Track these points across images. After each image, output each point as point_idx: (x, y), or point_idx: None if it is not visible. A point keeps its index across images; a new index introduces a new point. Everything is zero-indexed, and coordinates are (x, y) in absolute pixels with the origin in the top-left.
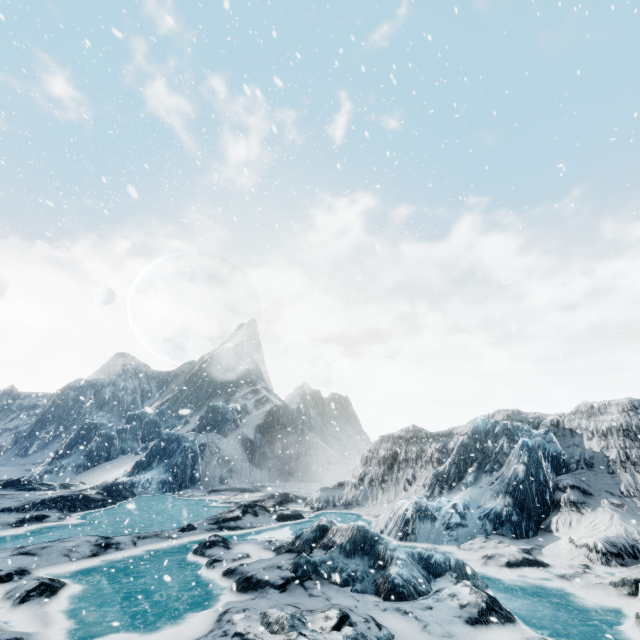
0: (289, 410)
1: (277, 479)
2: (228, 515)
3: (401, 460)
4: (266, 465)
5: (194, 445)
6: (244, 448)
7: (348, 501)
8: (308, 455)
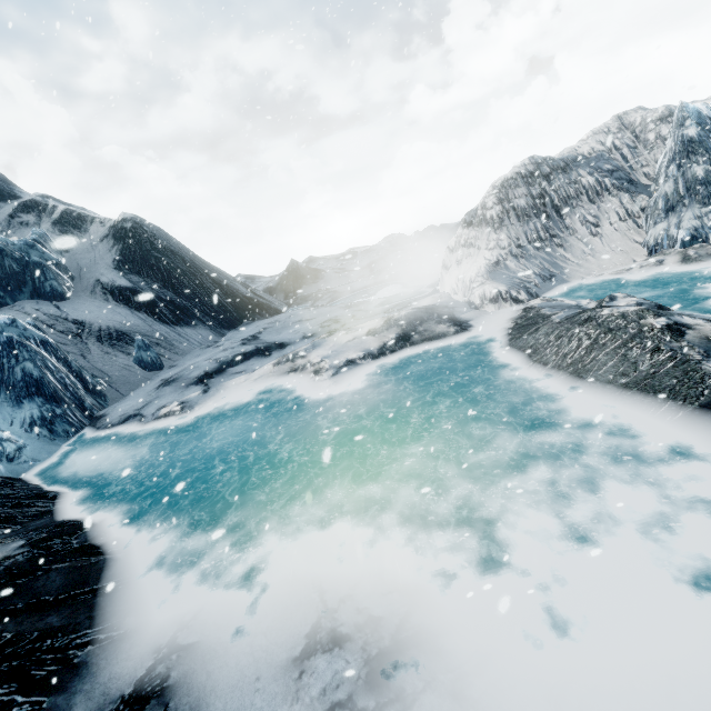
0: (152, 225)
1: (222, 331)
2: (710, 331)
3: (558, 202)
4: (191, 318)
5: (25, 330)
6: (129, 305)
7: (549, 274)
8: (232, 285)
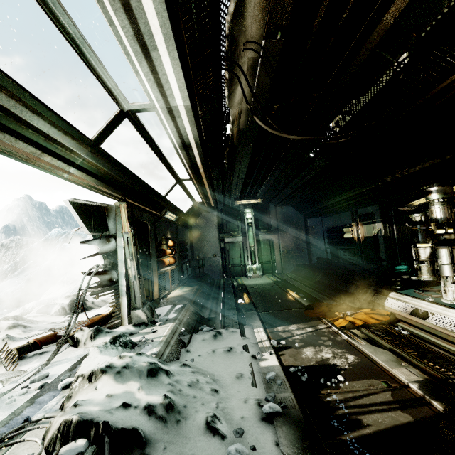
0: None
1: None
2: None
3: None
4: None
5: None
6: None
7: None
8: None
